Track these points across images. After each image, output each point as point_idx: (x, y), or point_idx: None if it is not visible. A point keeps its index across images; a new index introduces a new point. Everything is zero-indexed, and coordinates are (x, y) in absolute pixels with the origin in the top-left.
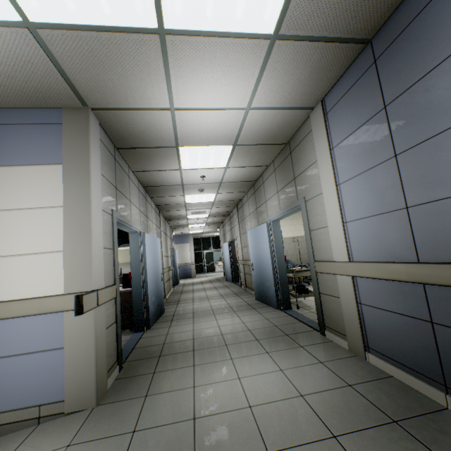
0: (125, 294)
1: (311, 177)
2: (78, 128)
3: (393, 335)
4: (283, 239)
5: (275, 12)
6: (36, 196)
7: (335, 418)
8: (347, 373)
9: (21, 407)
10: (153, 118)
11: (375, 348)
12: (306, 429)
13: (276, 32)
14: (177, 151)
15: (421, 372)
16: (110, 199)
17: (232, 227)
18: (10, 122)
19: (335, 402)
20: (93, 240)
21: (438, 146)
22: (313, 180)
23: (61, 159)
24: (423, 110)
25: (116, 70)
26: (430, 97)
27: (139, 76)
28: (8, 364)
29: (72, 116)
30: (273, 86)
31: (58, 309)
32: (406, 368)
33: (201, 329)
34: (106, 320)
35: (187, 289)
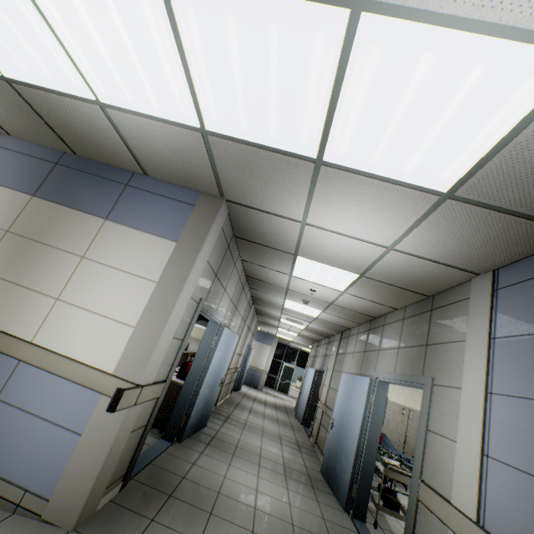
0: (174, 385)
1: (450, 357)
2: (206, 214)
3: None
4: (388, 403)
5: (455, 174)
6: (141, 263)
7: None
8: None
9: (11, 480)
10: (280, 224)
11: None
12: None
13: (451, 191)
14: (294, 259)
15: None
16: (205, 286)
17: (327, 353)
18: (155, 191)
19: None
20: (166, 329)
21: None
22: (453, 363)
23: (178, 237)
24: None
25: (262, 179)
26: None
27: (281, 188)
28: (28, 423)
29: (206, 202)
30: (430, 237)
31: (98, 388)
32: None
33: (234, 481)
34: (136, 421)
35: (245, 404)
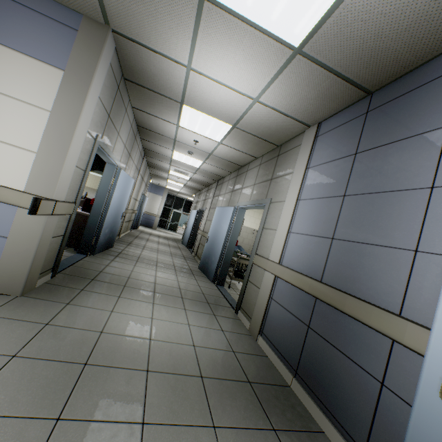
0: (81, 216)
1: (283, 184)
2: (92, 43)
3: (282, 328)
4: (245, 228)
5: (304, 30)
6: (28, 90)
7: (209, 367)
8: (237, 344)
9: None
10: (168, 67)
11: (266, 334)
12: (184, 366)
13: (301, 47)
14: (181, 108)
15: (286, 359)
16: (100, 124)
17: (206, 198)
18: (24, 3)
19: (216, 357)
20: (68, 155)
21: (371, 202)
22: (284, 188)
23: (65, 66)
24: (376, 169)
25: (149, 7)
26: (384, 162)
27: (168, 23)
28: None
29: (90, 28)
30: (284, 91)
31: (13, 202)
32: (279, 354)
33: (140, 273)
34: (55, 230)
35: (143, 236)
